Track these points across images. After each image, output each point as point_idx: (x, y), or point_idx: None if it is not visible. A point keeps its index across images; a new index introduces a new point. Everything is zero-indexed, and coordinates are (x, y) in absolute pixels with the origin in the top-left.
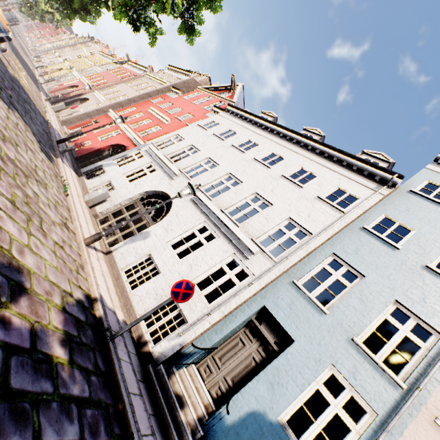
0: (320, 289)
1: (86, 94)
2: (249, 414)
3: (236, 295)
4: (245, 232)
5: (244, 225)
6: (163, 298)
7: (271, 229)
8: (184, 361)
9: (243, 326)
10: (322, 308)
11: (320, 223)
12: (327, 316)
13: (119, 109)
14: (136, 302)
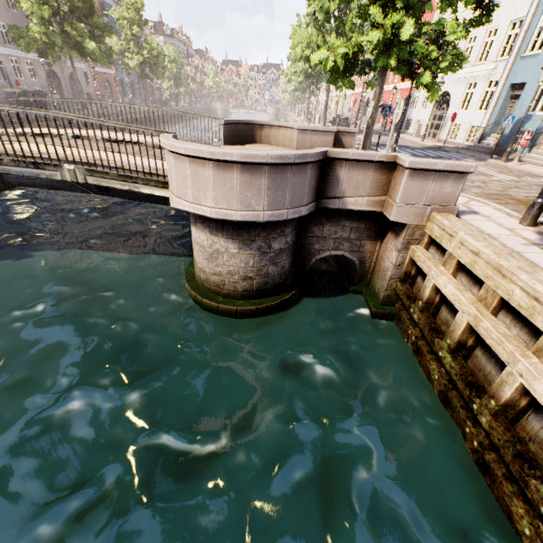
0: (538, 43)
1: (364, 97)
2: (513, 124)
3: (495, 95)
4: (489, 62)
5: (487, 59)
6: (467, 129)
7: (503, 42)
8: (486, 136)
9: (509, 102)
10: (536, 53)
11: (529, 2)
12: (540, 54)
13: (387, 79)
14: (459, 141)
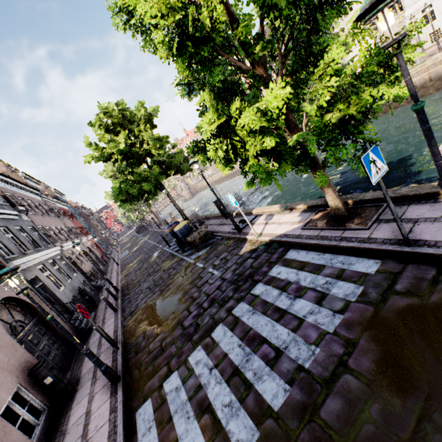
0: None
1: None
2: None
3: None
4: None
5: None
6: None
7: None
8: None
9: None
10: None
11: None
12: None
13: None
14: None
